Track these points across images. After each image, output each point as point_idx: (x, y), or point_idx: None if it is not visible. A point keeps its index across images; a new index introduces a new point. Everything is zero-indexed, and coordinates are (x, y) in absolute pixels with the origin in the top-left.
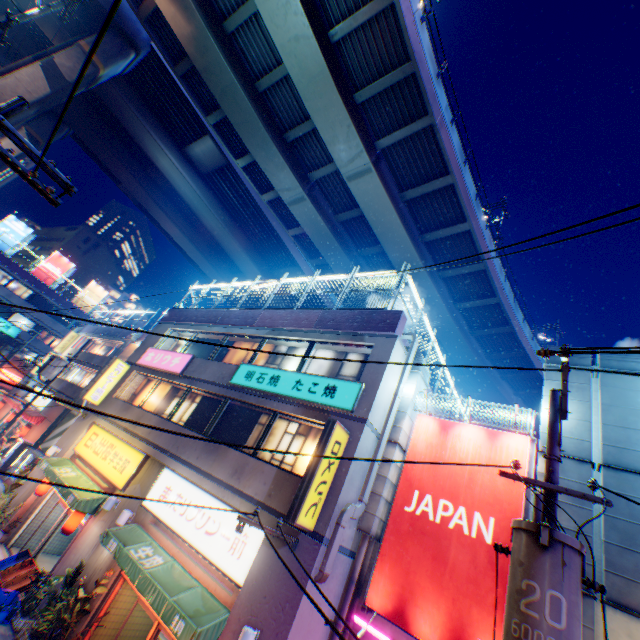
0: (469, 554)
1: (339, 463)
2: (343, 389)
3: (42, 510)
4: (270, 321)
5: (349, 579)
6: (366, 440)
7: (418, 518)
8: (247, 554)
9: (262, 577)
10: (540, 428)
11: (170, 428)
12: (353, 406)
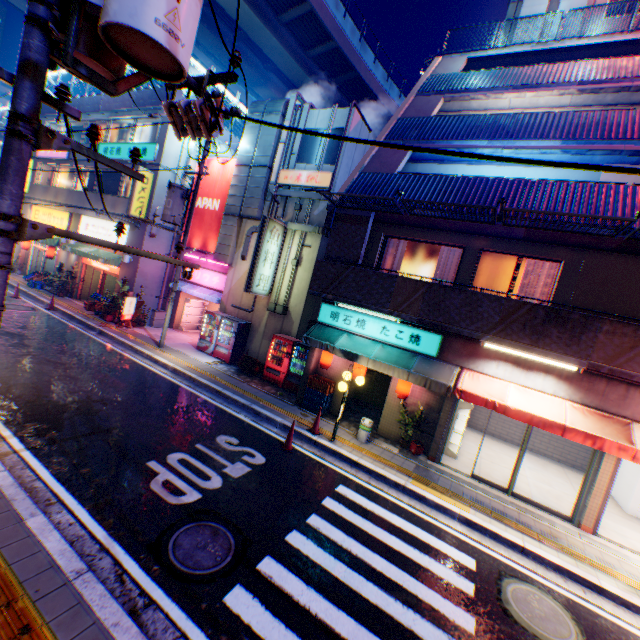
0: (211, 217)
1: (152, 190)
2: (150, 150)
3: (35, 259)
4: (109, 106)
5: (173, 239)
6: (165, 176)
7: (197, 209)
8: (126, 237)
9: (131, 242)
10: (238, 154)
11: (76, 195)
12: (154, 159)
